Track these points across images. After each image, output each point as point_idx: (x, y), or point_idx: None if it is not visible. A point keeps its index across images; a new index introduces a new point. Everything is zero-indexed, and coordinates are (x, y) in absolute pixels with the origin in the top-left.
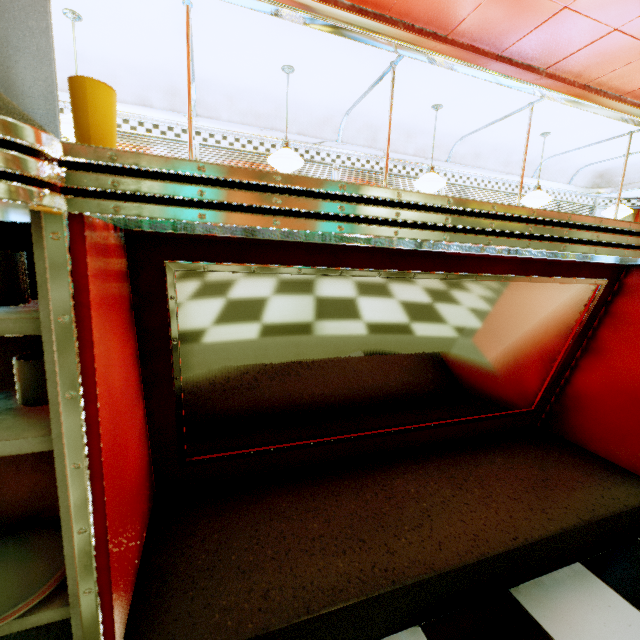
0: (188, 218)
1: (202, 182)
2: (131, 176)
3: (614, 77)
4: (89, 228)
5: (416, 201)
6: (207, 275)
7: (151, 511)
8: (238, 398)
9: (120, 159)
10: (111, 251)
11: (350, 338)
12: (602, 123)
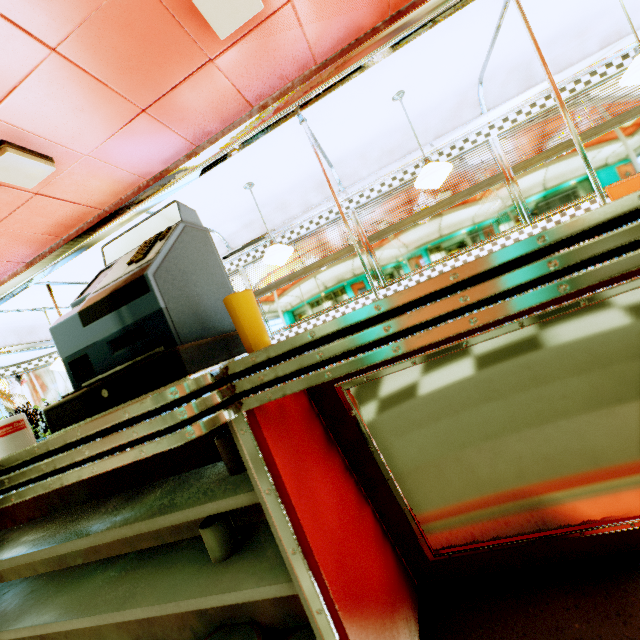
0: (318, 381)
1: (317, 344)
2: (269, 366)
3: None
4: (261, 413)
5: (575, 231)
6: (373, 382)
7: (418, 610)
8: (459, 487)
9: (257, 358)
10: (289, 406)
11: (579, 391)
12: None
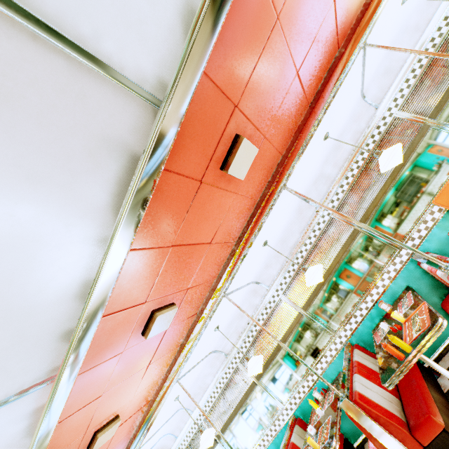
0: None
1: None
2: None
3: None
4: None
5: None
6: None
7: None
8: None
9: None
10: None
11: None
12: None
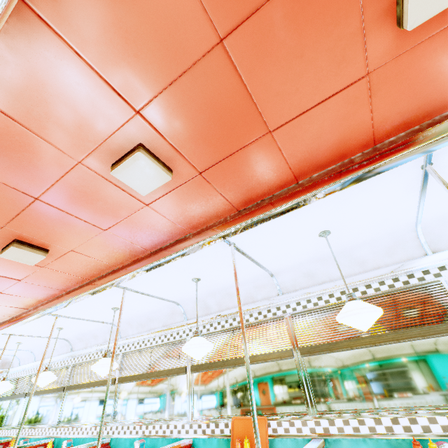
0: None
1: None
2: None
3: (241, 194)
4: None
5: None
6: None
7: None
8: None
9: None
10: None
11: None
12: (346, 196)
